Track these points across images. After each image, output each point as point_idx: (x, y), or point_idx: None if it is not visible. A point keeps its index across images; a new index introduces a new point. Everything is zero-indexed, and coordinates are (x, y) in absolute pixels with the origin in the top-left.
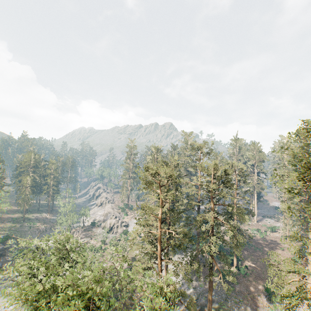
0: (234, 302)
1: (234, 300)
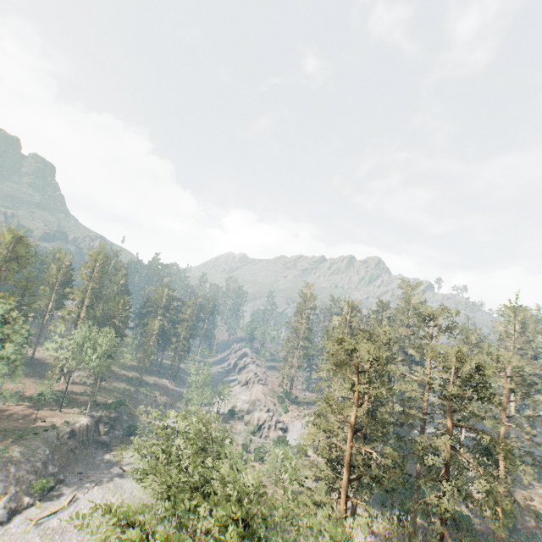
0: None
1: None
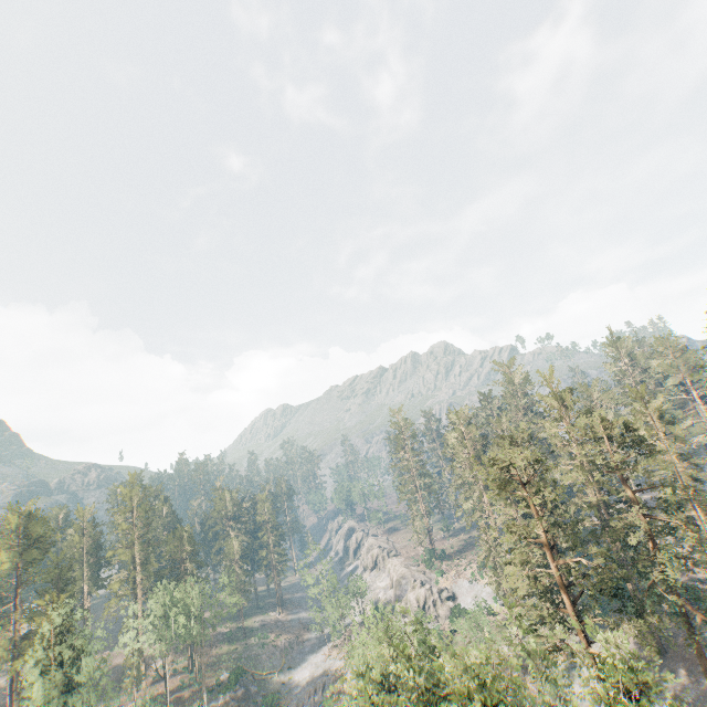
0: None
1: None
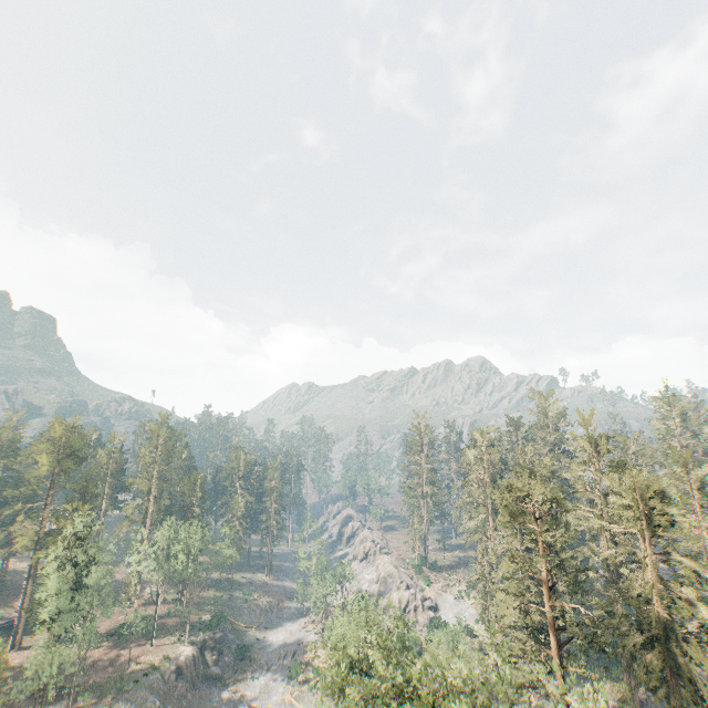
0: None
1: None
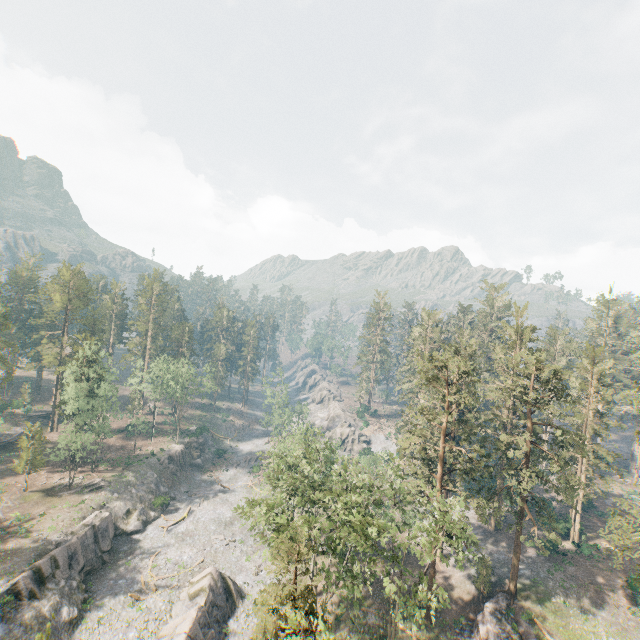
0: (561, 585)
1: (560, 584)
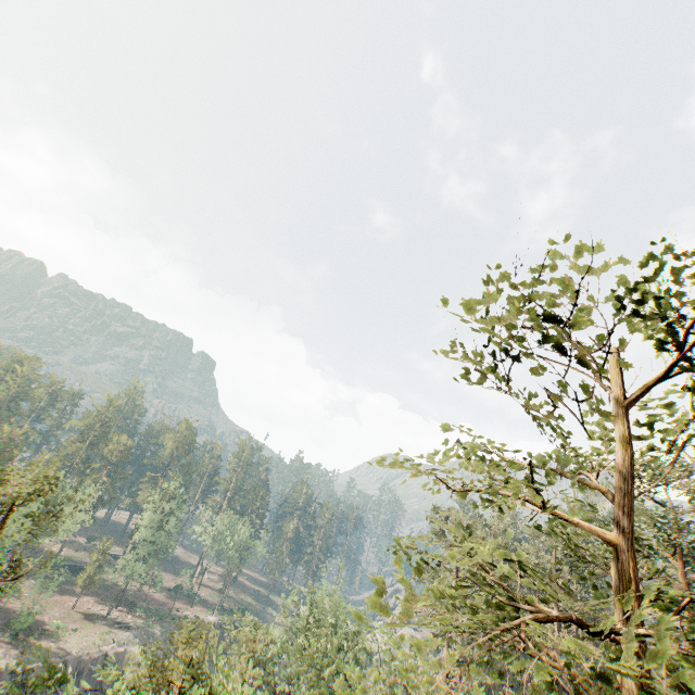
0: None
1: None
